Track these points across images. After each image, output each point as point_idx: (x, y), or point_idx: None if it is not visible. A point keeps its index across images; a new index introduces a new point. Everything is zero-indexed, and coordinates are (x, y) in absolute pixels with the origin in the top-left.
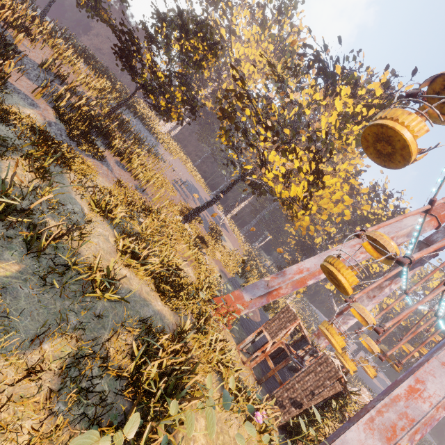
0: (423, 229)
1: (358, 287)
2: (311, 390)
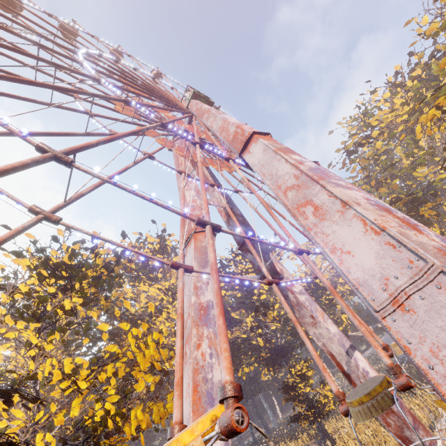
0: (204, 247)
1: (326, 306)
2: None
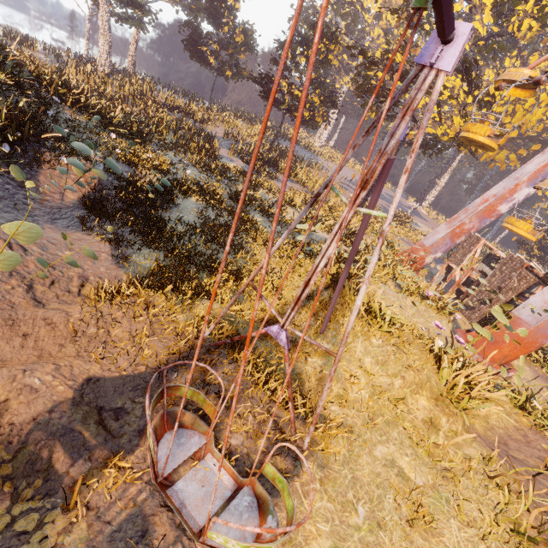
0: None
1: None
2: (497, 286)
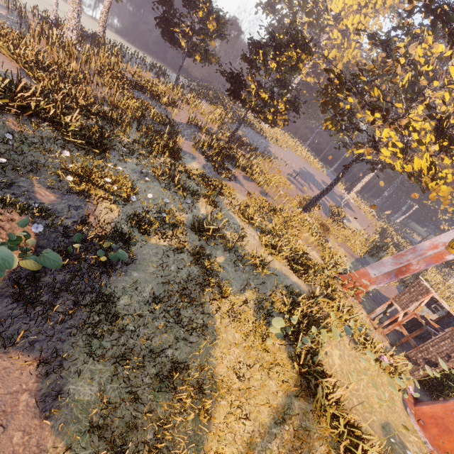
0: None
1: None
2: (446, 353)
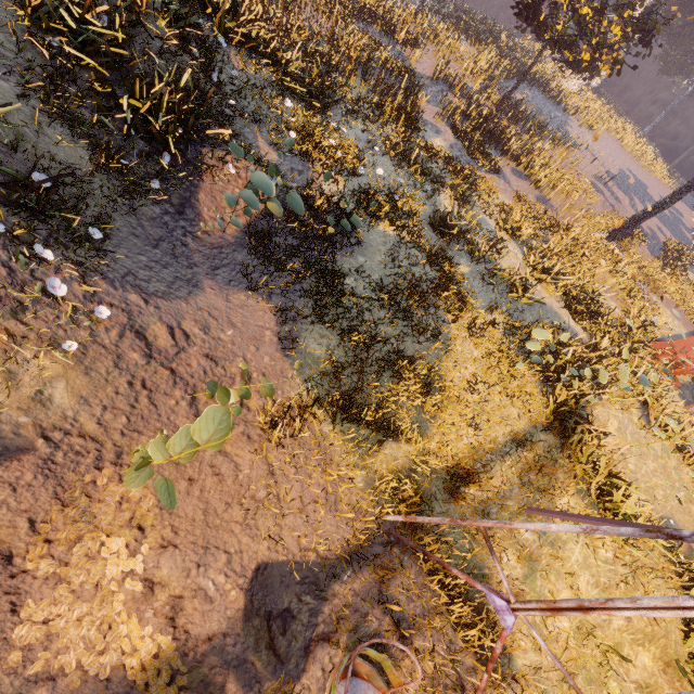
0: None
1: None
2: None
